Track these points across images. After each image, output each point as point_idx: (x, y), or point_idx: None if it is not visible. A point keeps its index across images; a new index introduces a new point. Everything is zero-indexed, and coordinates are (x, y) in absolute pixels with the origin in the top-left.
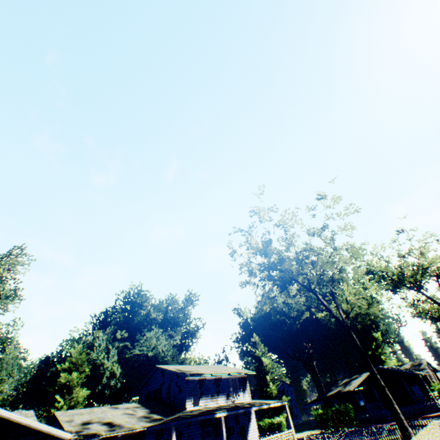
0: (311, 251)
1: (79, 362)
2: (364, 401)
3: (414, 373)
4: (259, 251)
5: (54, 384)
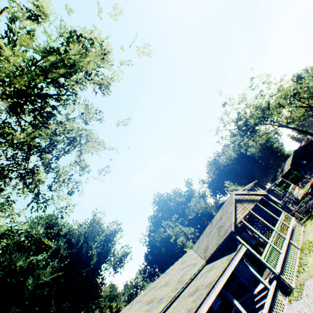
0: (255, 108)
1: (177, 233)
2: (297, 169)
3: (311, 141)
4: (235, 121)
5: (176, 248)
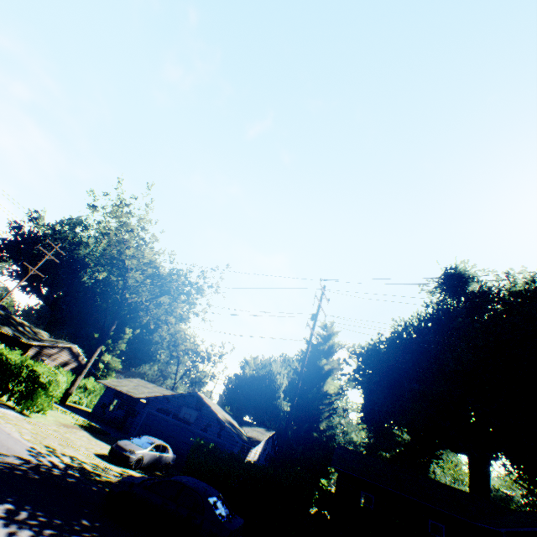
0: None
1: None
2: None
3: None
4: None
5: None
